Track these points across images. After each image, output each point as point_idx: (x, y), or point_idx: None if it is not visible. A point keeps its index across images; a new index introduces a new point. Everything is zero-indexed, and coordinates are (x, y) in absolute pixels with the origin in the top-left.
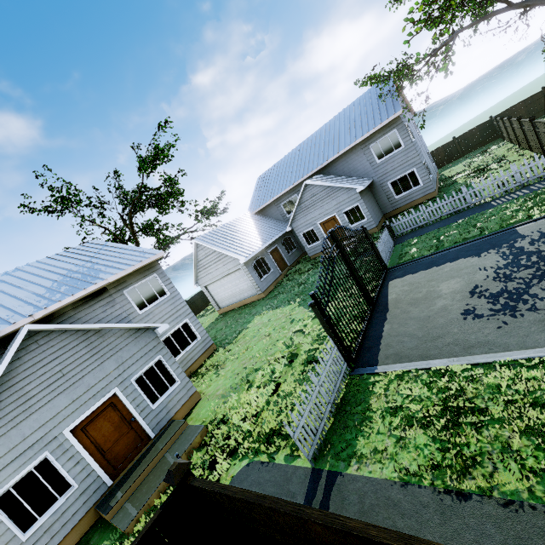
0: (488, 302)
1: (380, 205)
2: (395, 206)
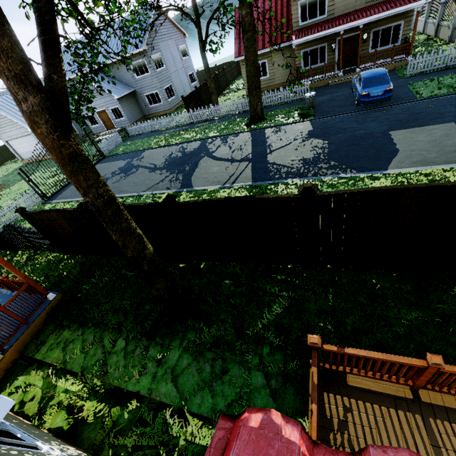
0: None
1: (141, 108)
2: (150, 112)
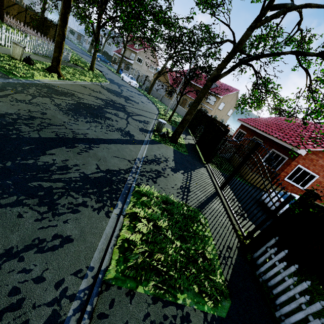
0: None
1: None
2: None
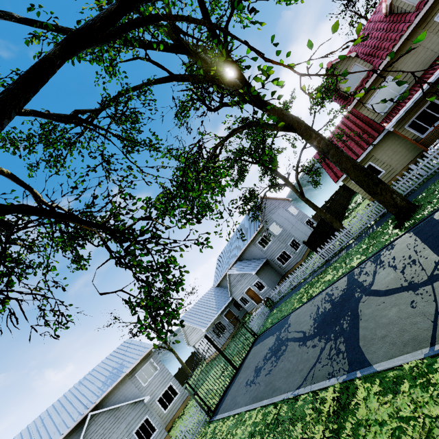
0: (253, 375)
1: (277, 271)
2: (286, 270)
